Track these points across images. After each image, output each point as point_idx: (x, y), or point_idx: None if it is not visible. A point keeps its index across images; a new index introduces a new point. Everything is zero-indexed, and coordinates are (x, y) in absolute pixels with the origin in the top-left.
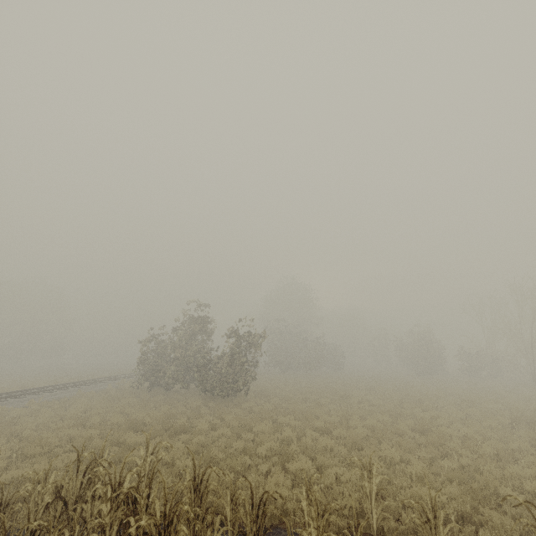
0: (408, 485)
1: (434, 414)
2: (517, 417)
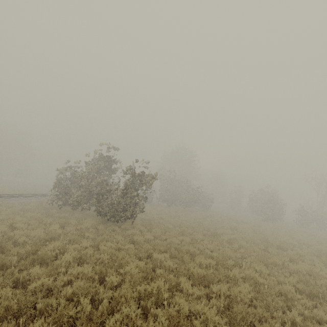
0: None
1: (307, 269)
2: None
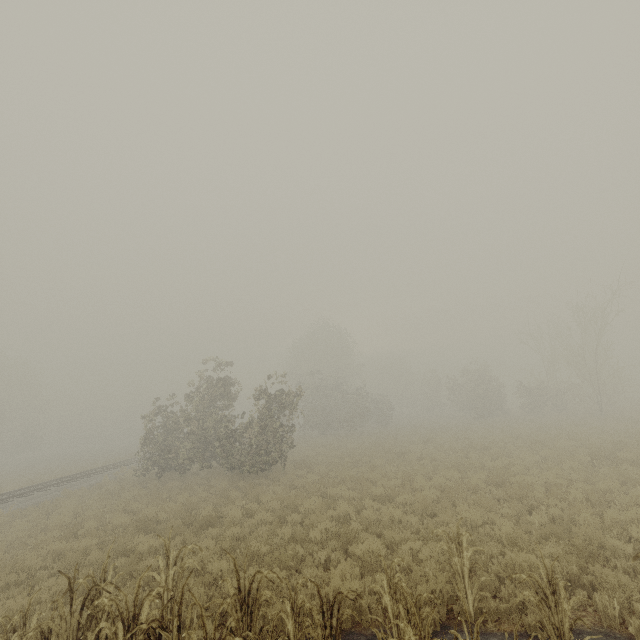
0: (498, 551)
1: (506, 462)
2: (597, 453)
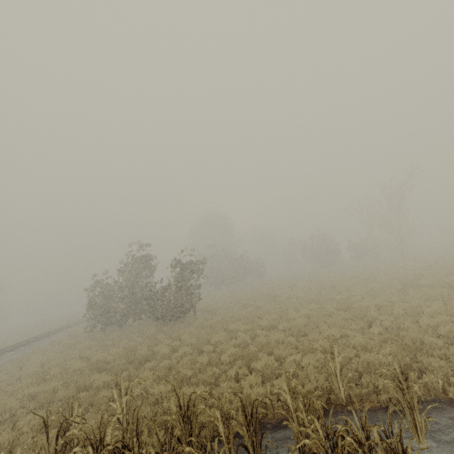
0: (354, 354)
1: (347, 294)
2: (406, 282)
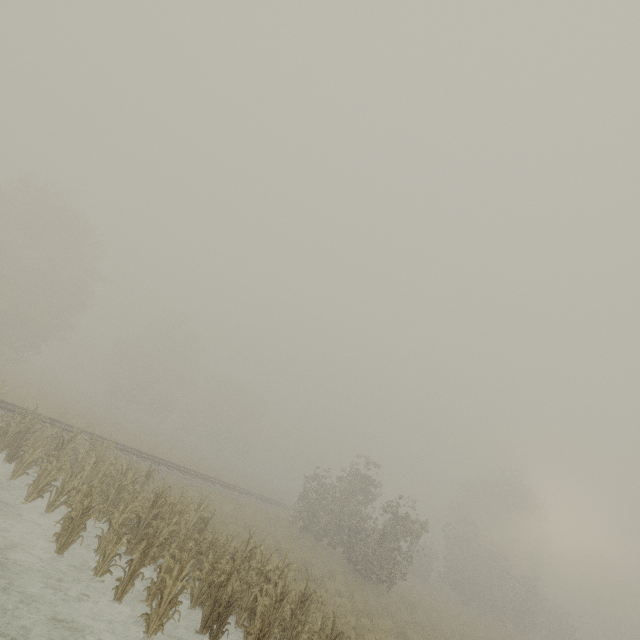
0: None
1: None
2: None
